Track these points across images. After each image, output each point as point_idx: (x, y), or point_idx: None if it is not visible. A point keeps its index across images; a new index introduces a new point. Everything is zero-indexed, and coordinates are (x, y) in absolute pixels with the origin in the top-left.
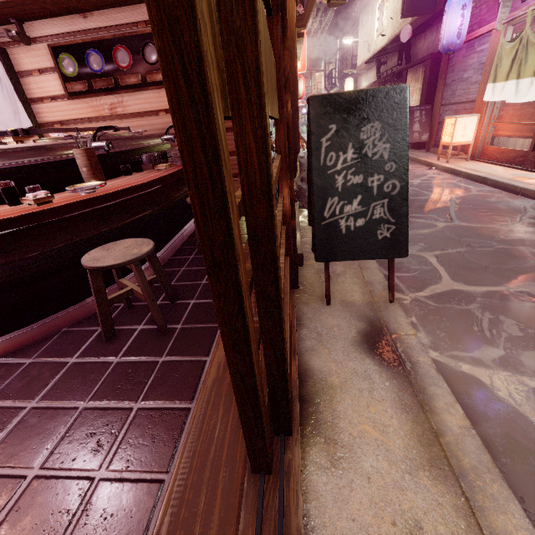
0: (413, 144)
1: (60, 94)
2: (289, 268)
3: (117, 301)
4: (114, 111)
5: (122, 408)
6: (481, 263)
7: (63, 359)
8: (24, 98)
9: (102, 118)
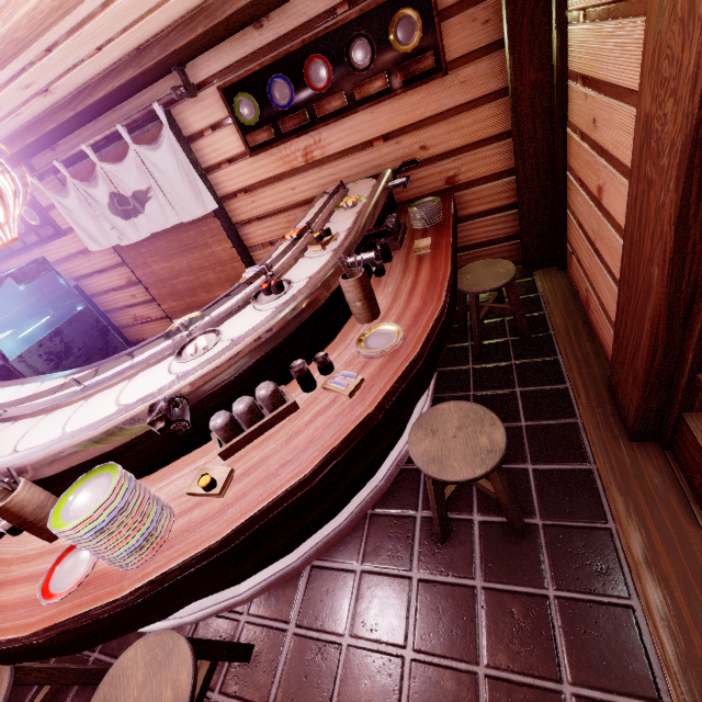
0: None
1: (239, 151)
2: None
3: (452, 496)
4: (310, 157)
5: (545, 688)
6: None
7: (401, 570)
8: (199, 169)
9: (294, 171)
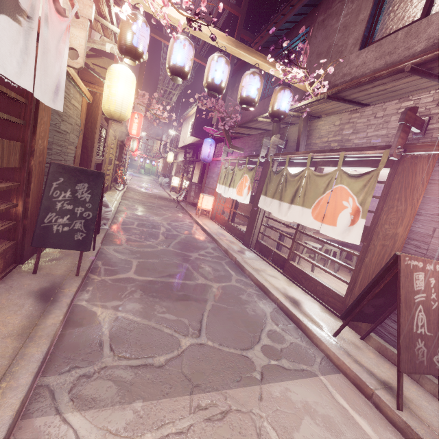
0: (193, 203)
1: None
2: (15, 249)
3: None
4: None
5: None
6: (157, 267)
7: None
8: None
9: None
